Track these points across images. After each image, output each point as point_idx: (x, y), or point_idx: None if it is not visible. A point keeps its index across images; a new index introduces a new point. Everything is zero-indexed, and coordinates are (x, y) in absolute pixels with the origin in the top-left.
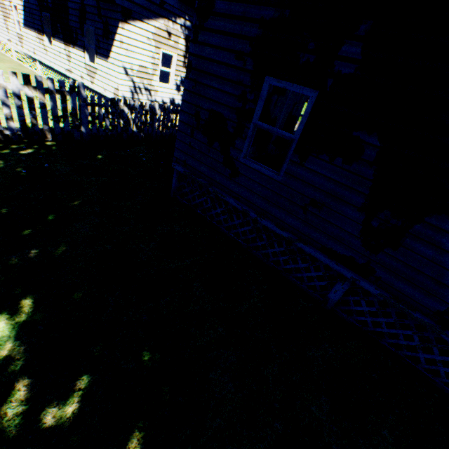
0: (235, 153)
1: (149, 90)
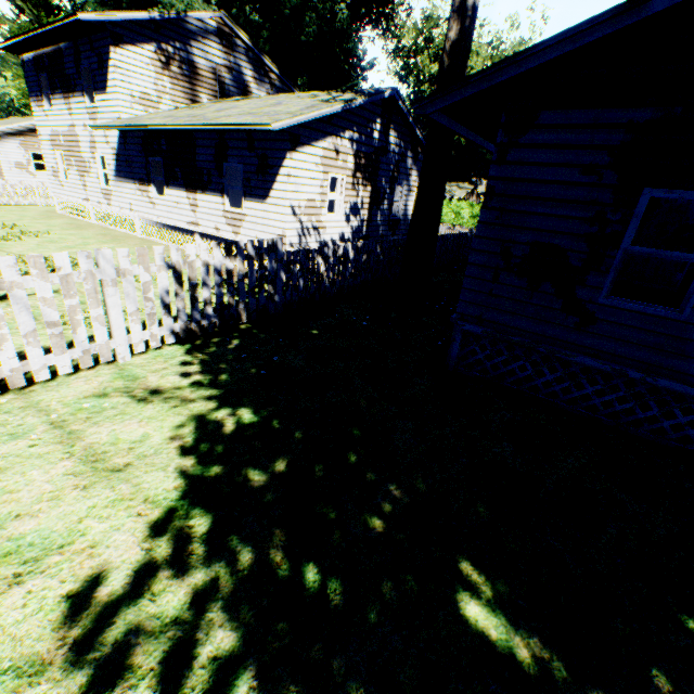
0: (586, 293)
1: (317, 229)
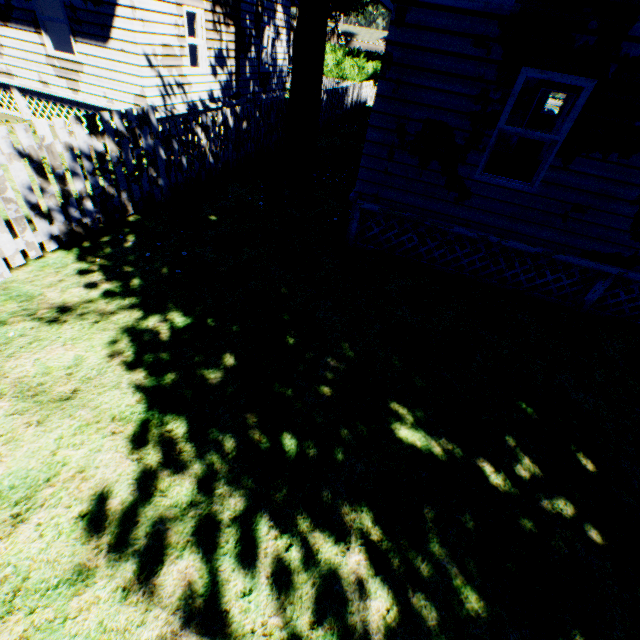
0: (466, 170)
1: (182, 86)
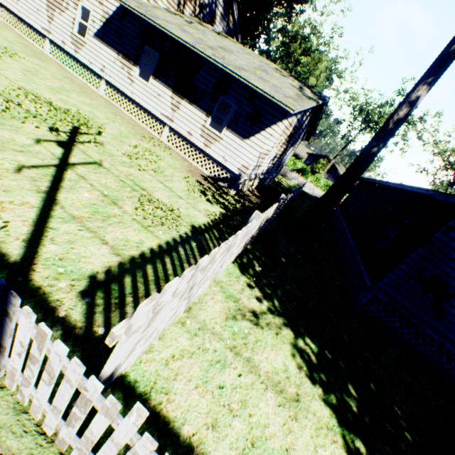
0: (447, 306)
1: (259, 166)
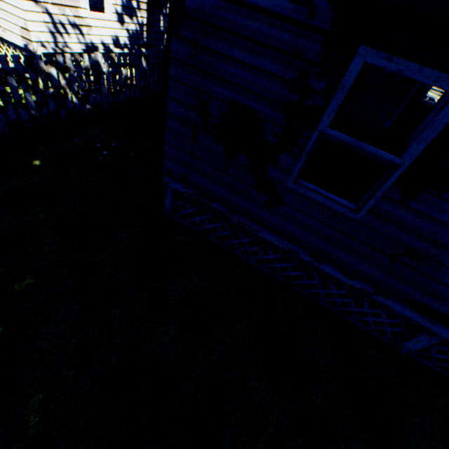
0: (277, 174)
1: (78, 26)
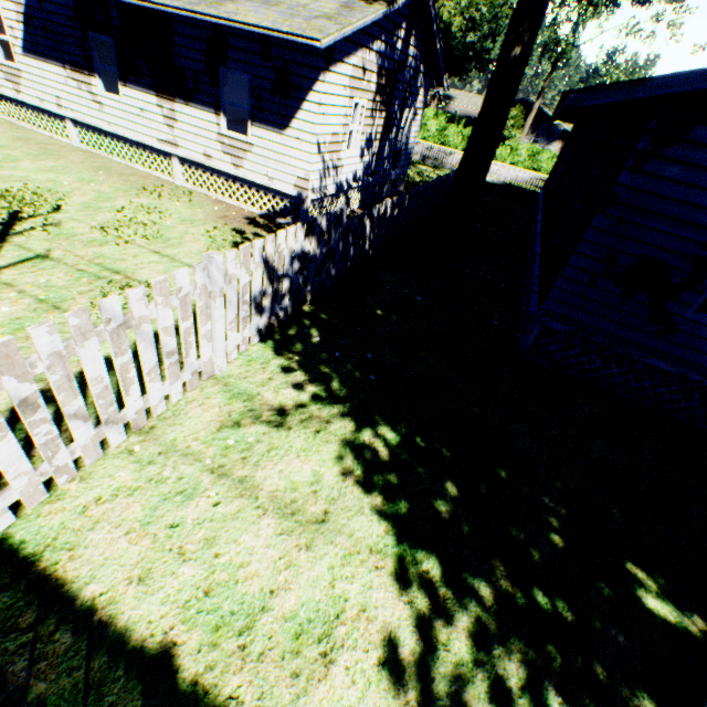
0: (676, 307)
1: (336, 168)
